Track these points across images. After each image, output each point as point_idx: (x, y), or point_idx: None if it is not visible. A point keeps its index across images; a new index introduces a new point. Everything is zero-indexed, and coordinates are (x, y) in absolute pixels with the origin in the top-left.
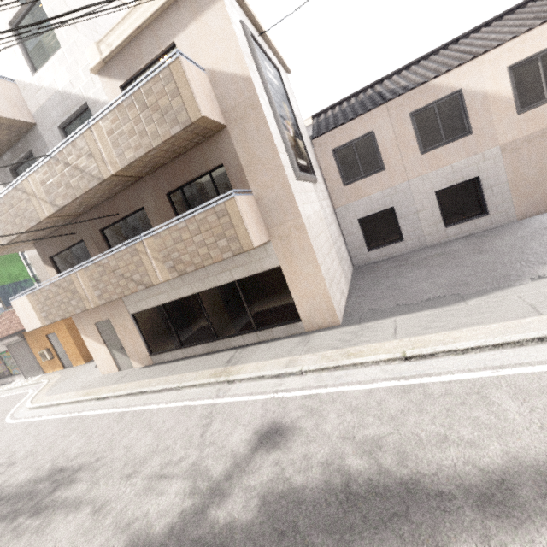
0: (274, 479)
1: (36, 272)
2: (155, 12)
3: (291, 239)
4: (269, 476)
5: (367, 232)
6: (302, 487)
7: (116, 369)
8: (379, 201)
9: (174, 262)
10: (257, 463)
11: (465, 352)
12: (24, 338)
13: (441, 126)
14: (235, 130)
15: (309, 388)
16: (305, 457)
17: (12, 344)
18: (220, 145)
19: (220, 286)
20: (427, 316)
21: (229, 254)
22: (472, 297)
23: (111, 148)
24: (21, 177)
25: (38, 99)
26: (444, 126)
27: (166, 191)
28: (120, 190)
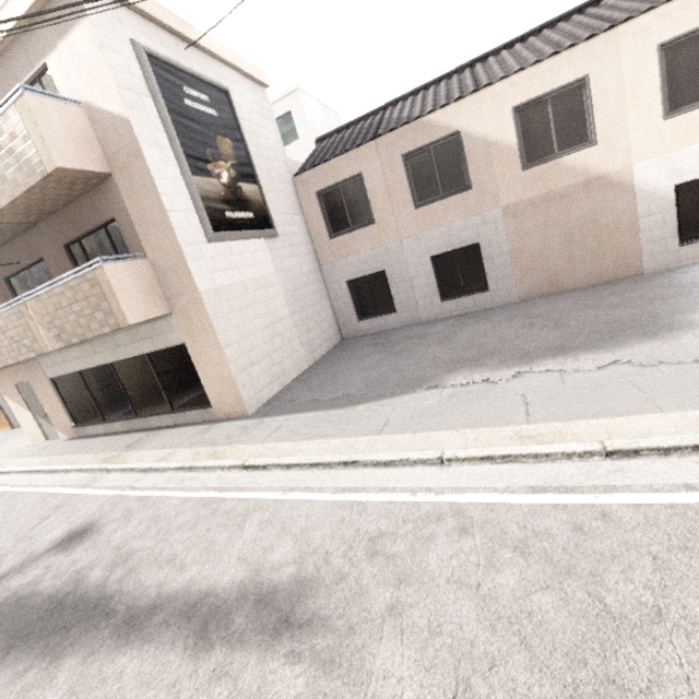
0: (32, 582)
1: None
2: (17, 24)
3: (192, 315)
4: (31, 579)
5: (358, 298)
6: (39, 593)
7: (44, 438)
8: (368, 261)
9: (59, 331)
10: (37, 564)
11: (289, 468)
12: None
13: (438, 176)
14: (121, 180)
15: (153, 489)
16: (72, 563)
17: None
18: (108, 196)
19: (132, 358)
20: (313, 419)
21: (108, 329)
22: (366, 402)
23: None
24: None
25: None
26: (442, 176)
27: (63, 243)
28: (15, 235)
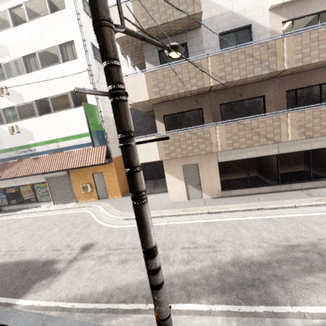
0: None
1: (105, 127)
2: None
3: None
4: None
5: None
6: None
7: (186, 198)
8: None
9: (306, 130)
10: None
11: None
12: (68, 174)
13: None
14: None
15: None
16: None
17: (53, 177)
18: None
19: (296, 152)
20: None
21: None
22: None
23: (294, 53)
24: (201, 55)
25: (211, 12)
26: None
27: (286, 89)
28: (252, 82)
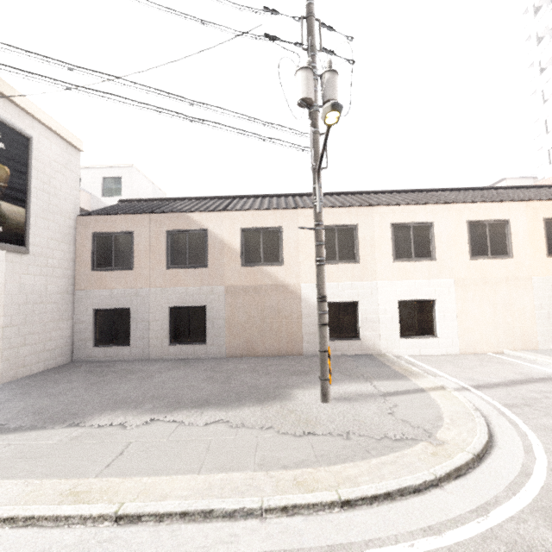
0: None
1: None
2: None
3: None
4: None
5: (101, 326)
6: None
7: None
8: (119, 297)
9: None
10: None
11: None
12: None
13: (188, 252)
14: None
15: None
16: None
17: None
18: None
19: None
20: None
21: None
22: None
23: None
24: None
25: None
26: (190, 253)
27: None
28: None
